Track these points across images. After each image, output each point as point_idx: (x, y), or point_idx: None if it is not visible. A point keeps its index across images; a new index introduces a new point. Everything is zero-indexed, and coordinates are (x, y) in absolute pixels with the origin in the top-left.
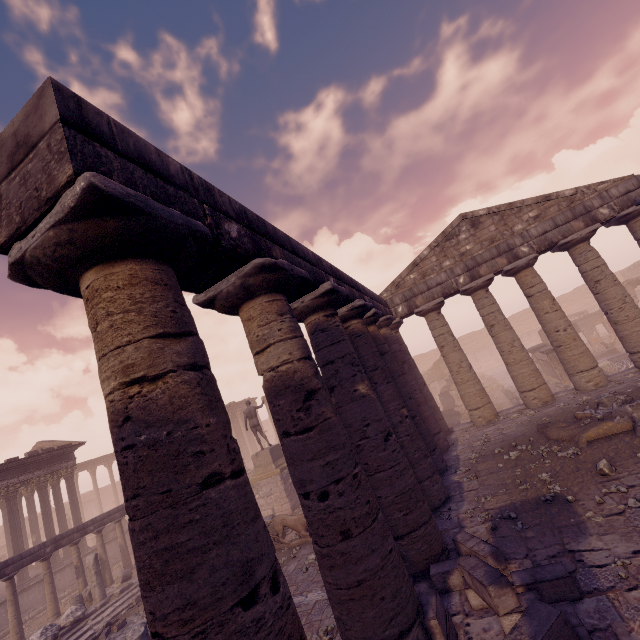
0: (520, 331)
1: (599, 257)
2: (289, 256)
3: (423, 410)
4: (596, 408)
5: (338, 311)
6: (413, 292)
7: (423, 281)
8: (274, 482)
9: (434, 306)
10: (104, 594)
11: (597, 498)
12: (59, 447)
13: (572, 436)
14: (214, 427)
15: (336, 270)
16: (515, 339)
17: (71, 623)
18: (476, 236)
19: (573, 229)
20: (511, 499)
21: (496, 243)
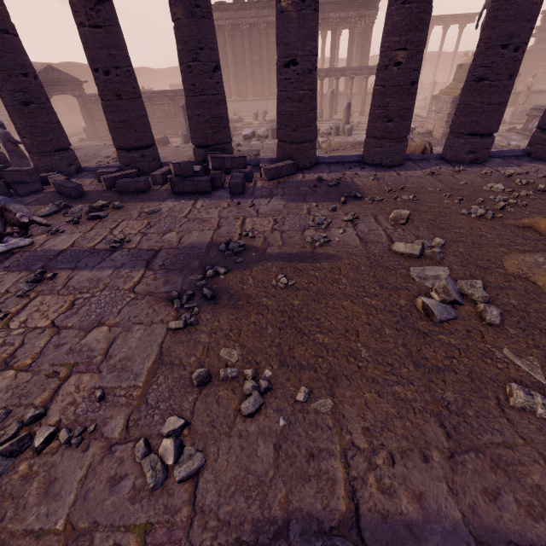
0: None
1: None
2: None
3: None
4: None
5: None
6: None
7: None
8: (446, 102)
9: None
10: (330, 116)
11: (331, 206)
12: None
13: None
14: (79, 1)
15: None
16: None
17: None
18: None
19: None
20: (365, 185)
21: None
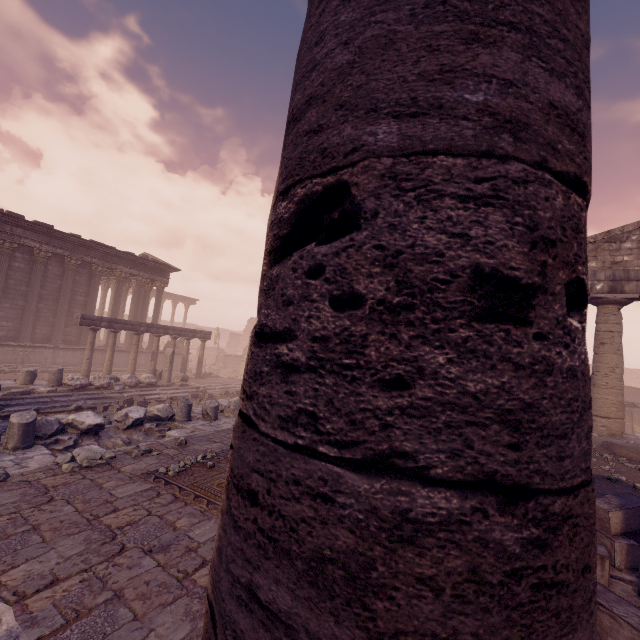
0: None
1: None
2: None
3: None
4: None
5: None
6: None
7: None
8: None
9: None
10: (170, 380)
11: None
12: (162, 263)
13: None
14: None
15: None
16: (619, 366)
17: (147, 383)
18: None
19: None
20: None
21: None
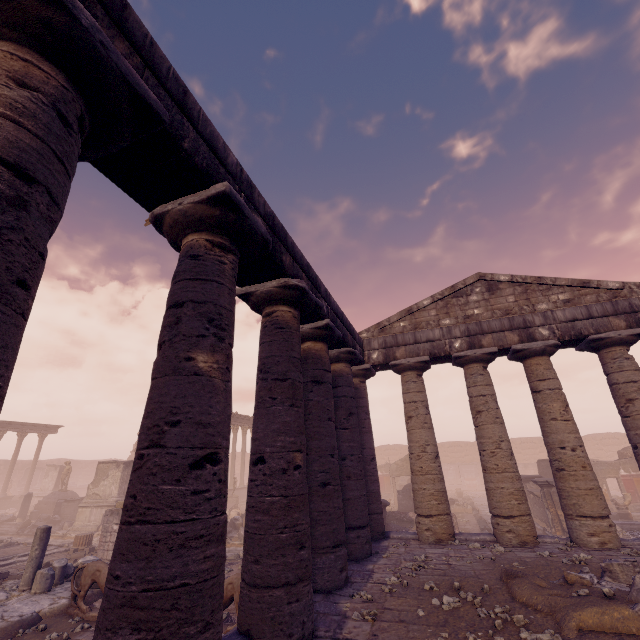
0: (517, 459)
1: (638, 370)
2: (157, 88)
3: (352, 486)
4: (600, 577)
5: (265, 283)
6: (397, 340)
7: (412, 331)
8: None
9: (415, 364)
10: None
11: None
12: None
13: (553, 608)
14: None
15: (282, 229)
16: (504, 439)
17: None
18: (489, 302)
19: (611, 326)
20: None
21: (511, 316)
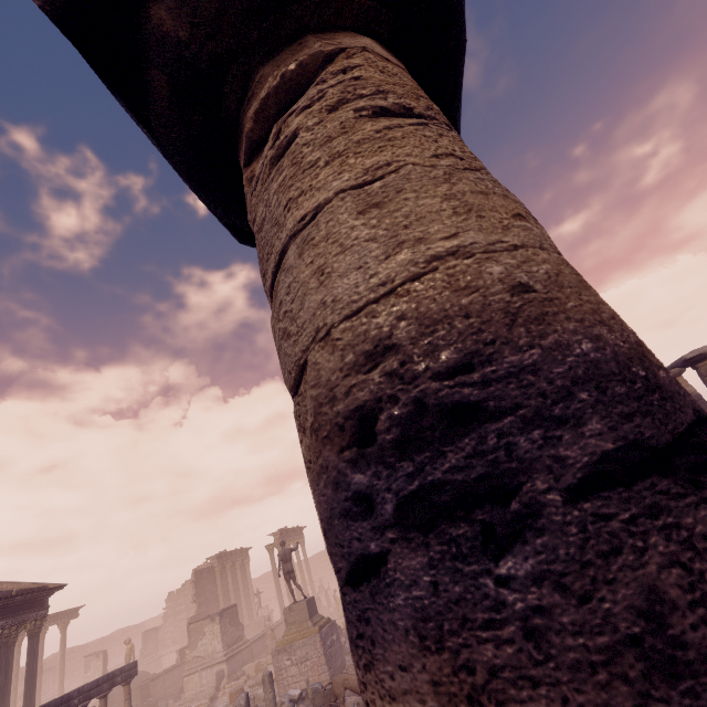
0: None
1: None
2: None
3: None
4: None
5: None
6: None
7: None
8: (312, 643)
9: None
10: None
11: None
12: (34, 589)
13: None
14: None
15: None
16: None
17: None
18: None
19: None
20: None
21: None
